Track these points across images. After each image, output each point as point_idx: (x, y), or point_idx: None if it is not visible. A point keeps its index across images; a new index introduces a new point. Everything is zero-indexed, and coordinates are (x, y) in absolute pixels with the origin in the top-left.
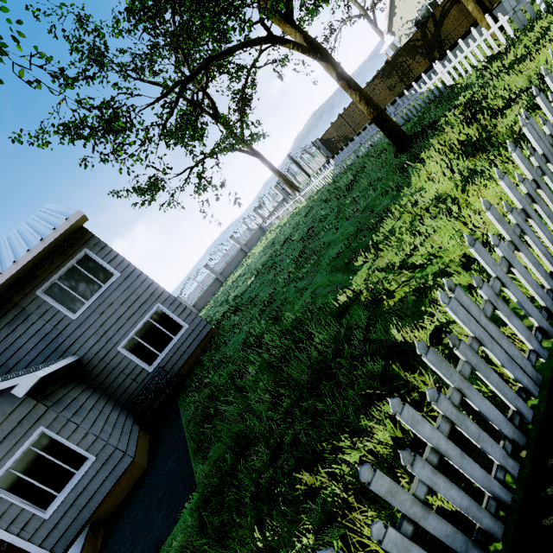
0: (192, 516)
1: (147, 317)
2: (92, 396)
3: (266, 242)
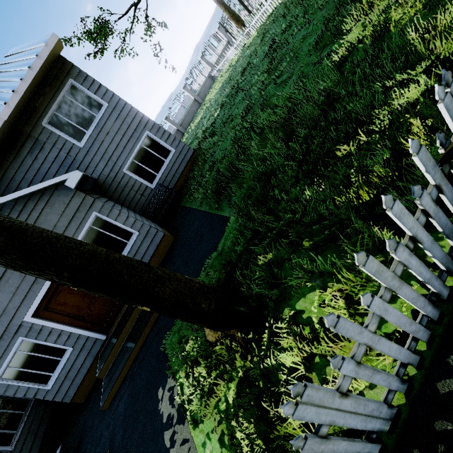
0: (236, 225)
1: (140, 144)
2: (116, 204)
3: (220, 84)
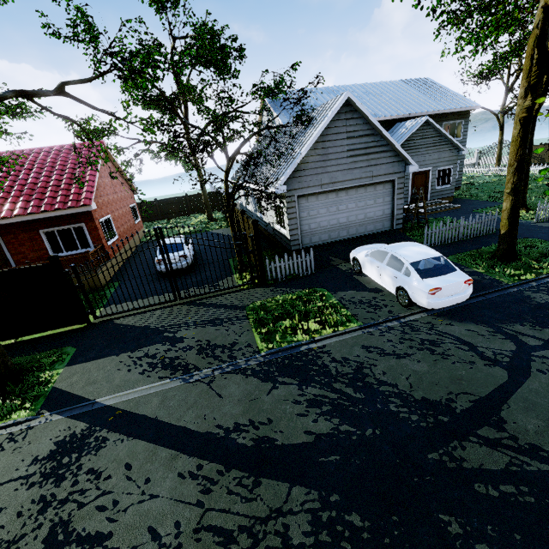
0: None
1: None
2: None
3: (466, 177)
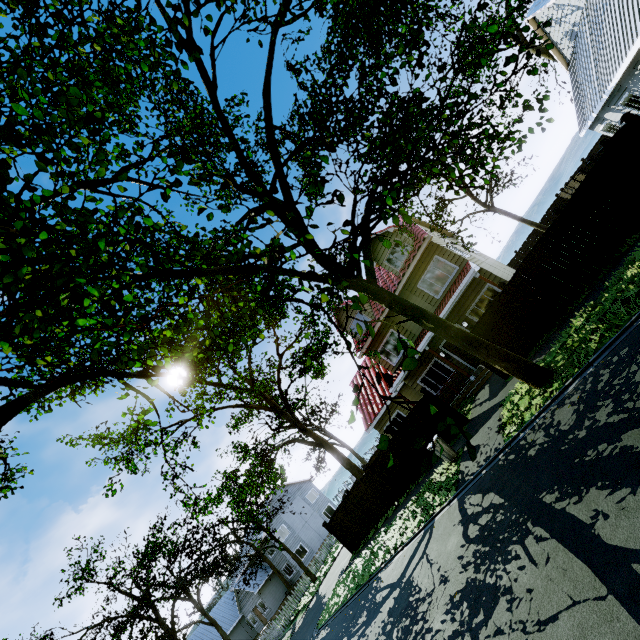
0: None
1: (285, 564)
2: (276, 583)
3: None
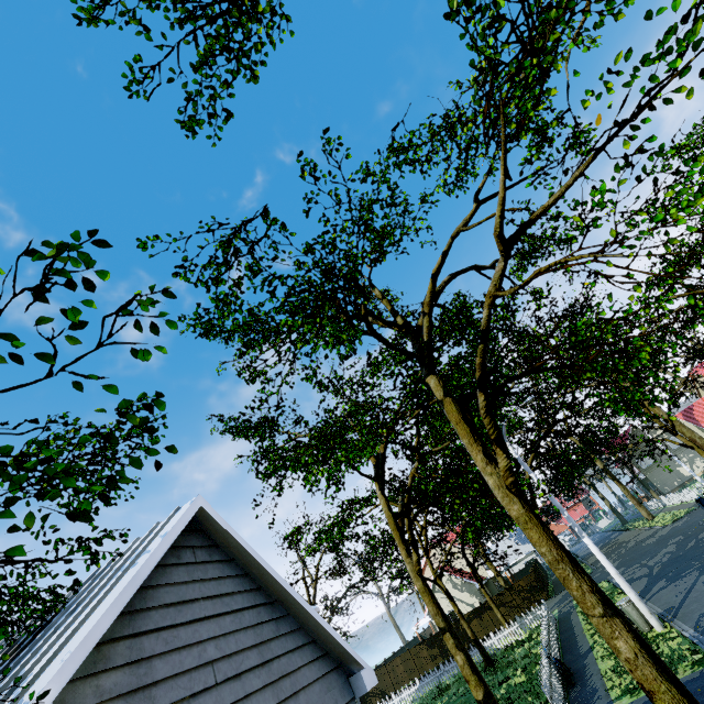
0: None
1: None
2: None
3: None
